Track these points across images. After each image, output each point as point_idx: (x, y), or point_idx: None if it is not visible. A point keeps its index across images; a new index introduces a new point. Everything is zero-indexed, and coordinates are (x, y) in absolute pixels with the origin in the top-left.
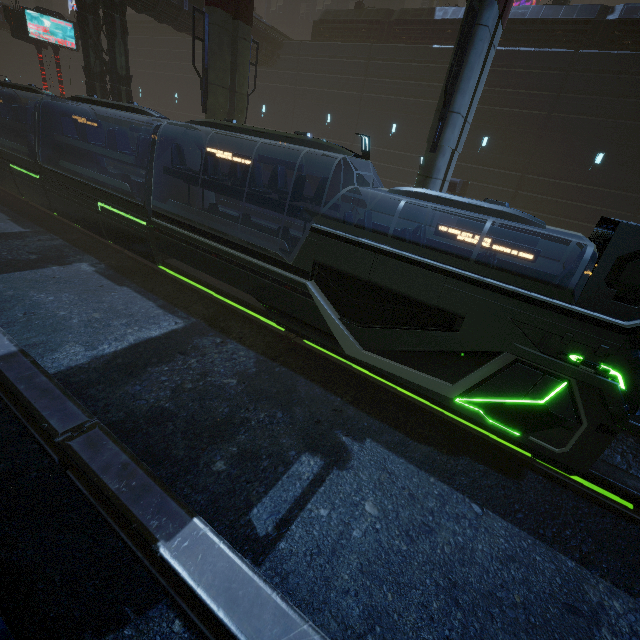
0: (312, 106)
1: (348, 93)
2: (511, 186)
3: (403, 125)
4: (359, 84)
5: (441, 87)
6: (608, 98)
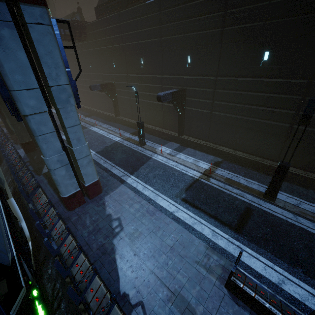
0: (106, 57)
1: (117, 46)
2: (210, 87)
3: (146, 58)
4: (120, 39)
5: (156, 29)
6: (262, 3)
